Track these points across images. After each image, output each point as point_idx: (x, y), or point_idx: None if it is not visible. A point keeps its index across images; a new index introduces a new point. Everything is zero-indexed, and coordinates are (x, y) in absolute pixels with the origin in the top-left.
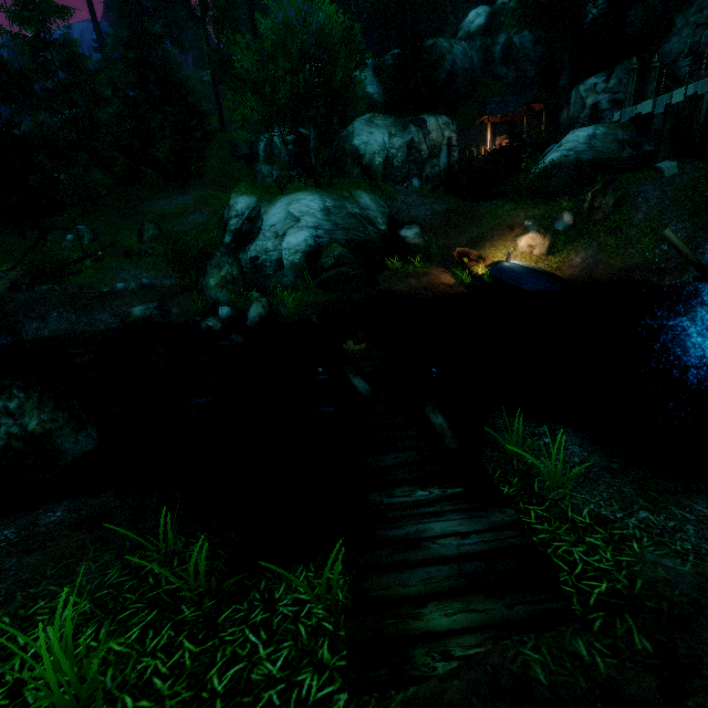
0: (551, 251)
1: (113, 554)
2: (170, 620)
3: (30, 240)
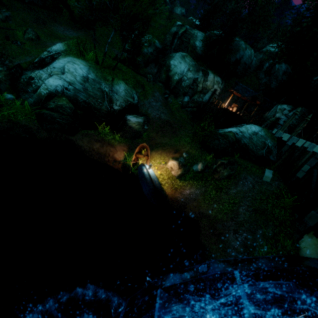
0: (181, 177)
1: None
2: None
3: None
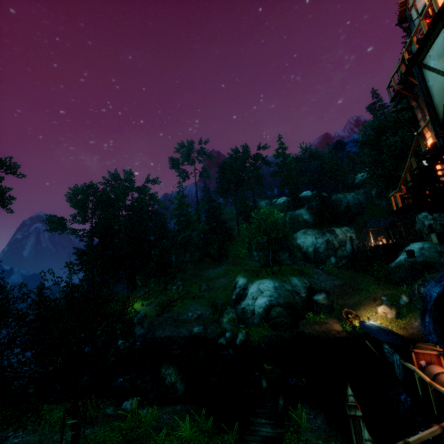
0: (399, 316)
1: (192, 419)
2: (203, 434)
3: (161, 288)
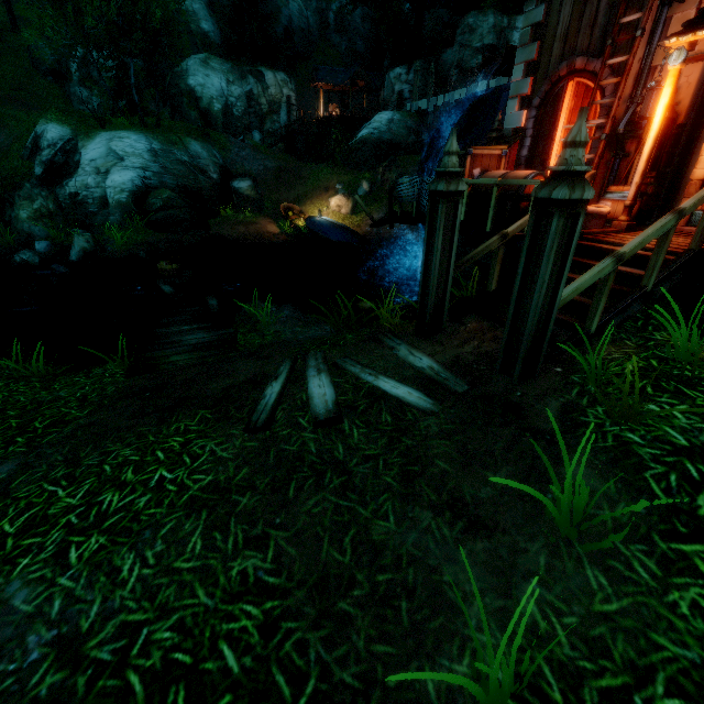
0: (354, 212)
1: None
2: (24, 381)
3: None
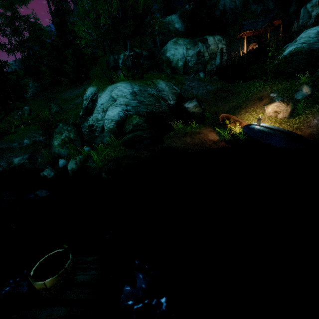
0: (292, 115)
1: None
2: None
3: (2, 115)
